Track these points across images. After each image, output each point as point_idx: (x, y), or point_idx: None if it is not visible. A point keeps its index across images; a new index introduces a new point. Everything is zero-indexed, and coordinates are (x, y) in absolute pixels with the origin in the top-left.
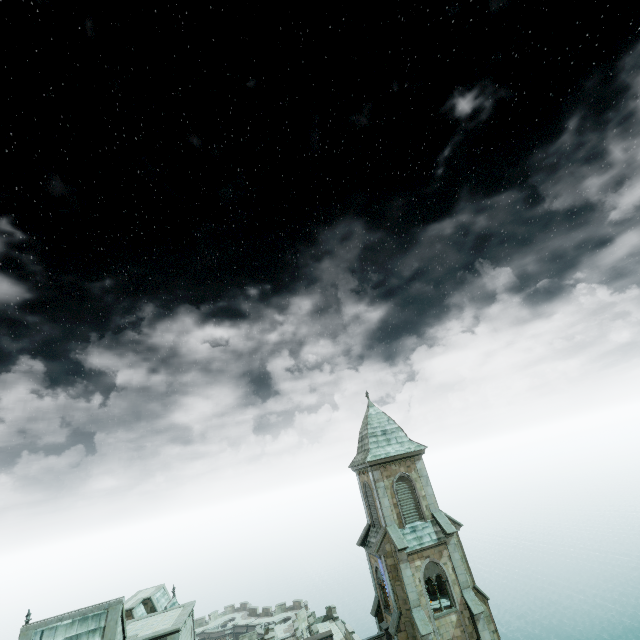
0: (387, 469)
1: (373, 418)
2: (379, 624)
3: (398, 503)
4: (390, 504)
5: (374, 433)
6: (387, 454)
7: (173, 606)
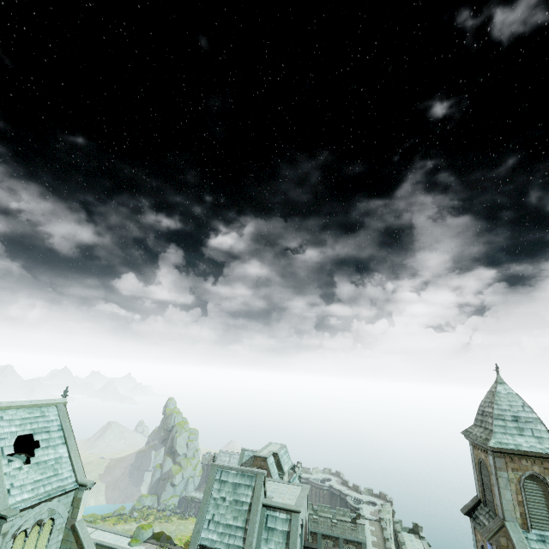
0: (514, 461)
1: (502, 398)
2: None
3: (524, 502)
4: (513, 499)
5: (501, 416)
6: (517, 446)
7: (294, 480)
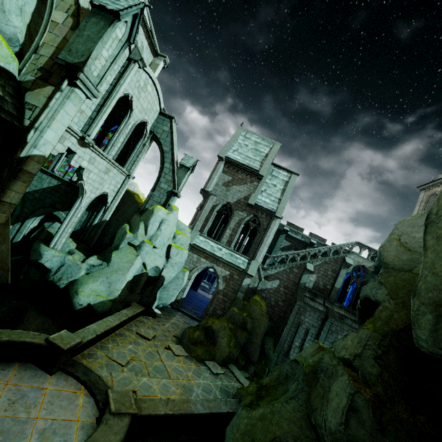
0: None
1: None
2: None
3: None
4: None
5: None
6: None
7: None
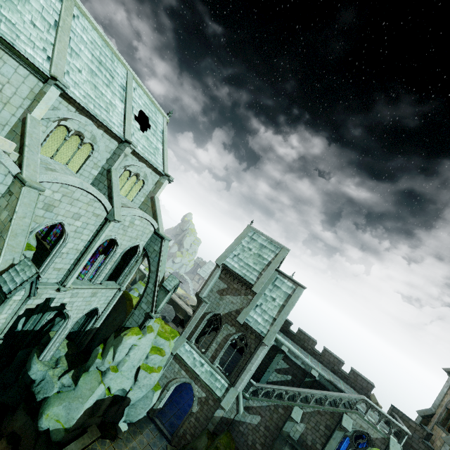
0: None
1: None
2: (420, 423)
3: None
4: None
5: None
6: None
7: None
